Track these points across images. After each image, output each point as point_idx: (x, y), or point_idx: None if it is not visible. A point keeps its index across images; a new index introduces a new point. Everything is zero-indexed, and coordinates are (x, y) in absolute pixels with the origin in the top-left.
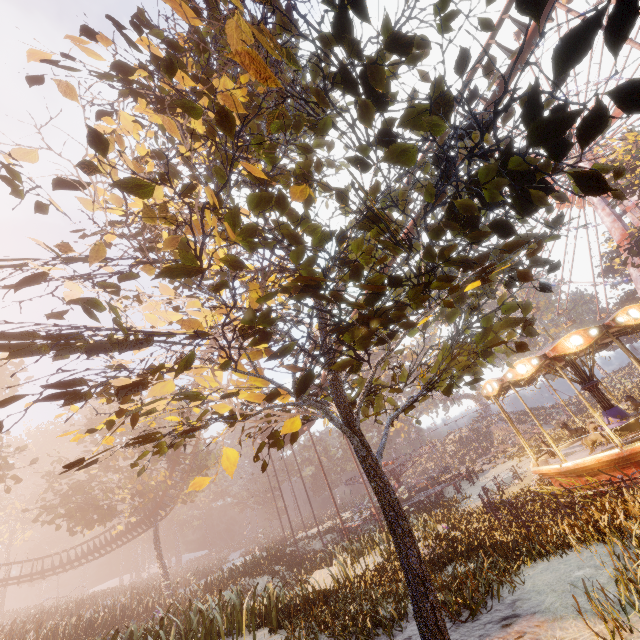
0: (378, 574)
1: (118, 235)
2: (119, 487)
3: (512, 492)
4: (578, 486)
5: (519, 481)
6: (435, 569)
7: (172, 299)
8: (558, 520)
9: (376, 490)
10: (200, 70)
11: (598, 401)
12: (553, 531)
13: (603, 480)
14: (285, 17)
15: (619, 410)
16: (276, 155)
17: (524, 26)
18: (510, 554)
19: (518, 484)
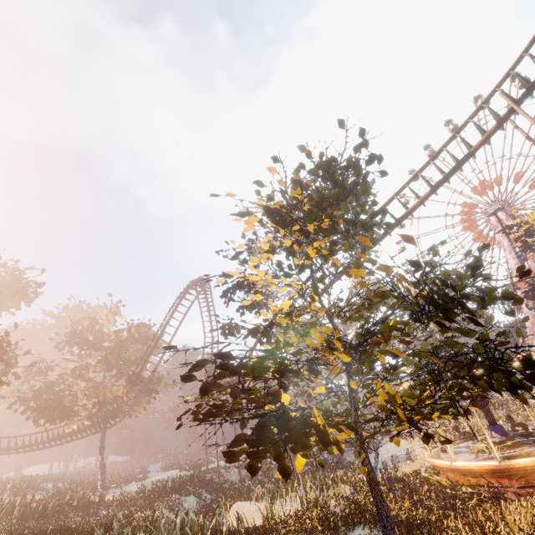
0: (298, 520)
1: (220, 275)
2: (85, 394)
3: (404, 470)
4: (463, 484)
5: (410, 461)
6: (346, 527)
7: (256, 334)
8: (451, 514)
9: (375, 495)
10: (310, 206)
11: (486, 417)
12: (449, 524)
13: (483, 485)
14: (370, 192)
15: (501, 428)
16: (336, 254)
17: (483, 130)
18: (414, 533)
19: (409, 464)
